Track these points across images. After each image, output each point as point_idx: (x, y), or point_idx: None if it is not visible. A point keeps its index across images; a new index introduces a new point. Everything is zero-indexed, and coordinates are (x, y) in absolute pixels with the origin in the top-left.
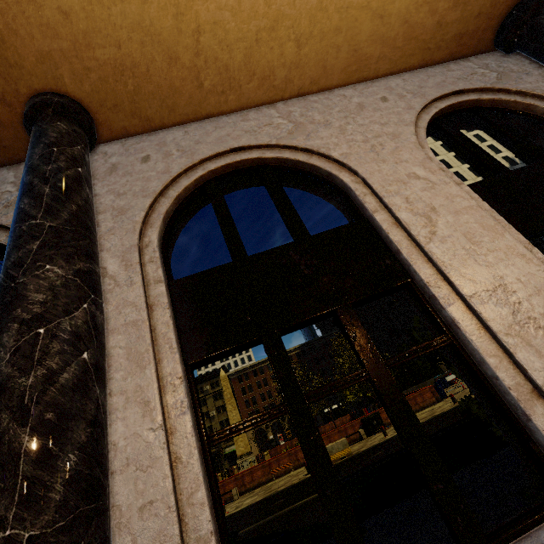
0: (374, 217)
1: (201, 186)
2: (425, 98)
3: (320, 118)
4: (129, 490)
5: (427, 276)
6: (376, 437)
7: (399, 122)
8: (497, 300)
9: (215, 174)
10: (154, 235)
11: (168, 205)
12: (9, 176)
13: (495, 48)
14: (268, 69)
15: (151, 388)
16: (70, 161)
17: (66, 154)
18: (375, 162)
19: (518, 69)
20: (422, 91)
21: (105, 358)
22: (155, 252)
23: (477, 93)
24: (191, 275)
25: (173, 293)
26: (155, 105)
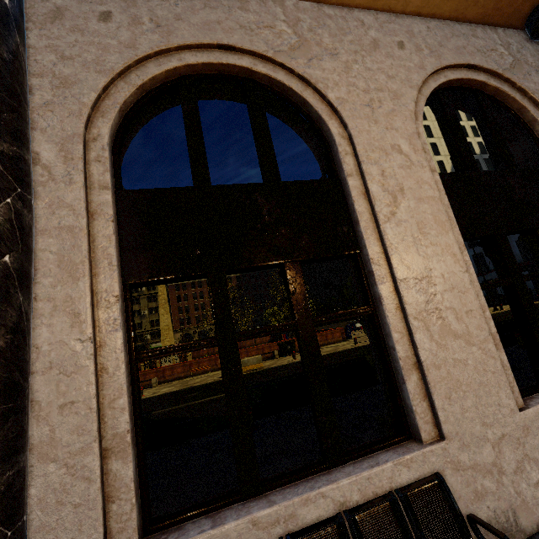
0: (347, 180)
1: (172, 81)
2: (440, 60)
3: (328, 42)
4: (50, 390)
5: (373, 253)
6: (286, 358)
7: (406, 81)
8: (420, 288)
9: (193, 71)
10: (105, 129)
11: (128, 93)
12: None
13: (525, 27)
14: None
15: (83, 301)
16: None
17: None
18: (367, 120)
19: (533, 62)
20: (441, 51)
21: (32, 263)
22: (104, 151)
23: (487, 74)
24: (144, 190)
25: (120, 205)
26: None
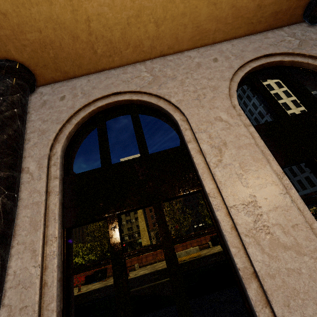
0: (188, 145)
1: (93, 116)
2: (243, 59)
3: (170, 73)
4: (17, 298)
5: (209, 189)
6: (217, 247)
7: (220, 78)
8: (247, 211)
9: (102, 108)
10: (59, 148)
11: (70, 129)
12: None
13: (304, 20)
14: (138, 41)
15: (38, 242)
16: (10, 106)
17: (8, 101)
18: (197, 107)
19: (316, 37)
20: (243, 54)
21: (11, 227)
22: (57, 159)
23: (281, 55)
24: (76, 174)
25: (65, 184)
26: (68, 64)
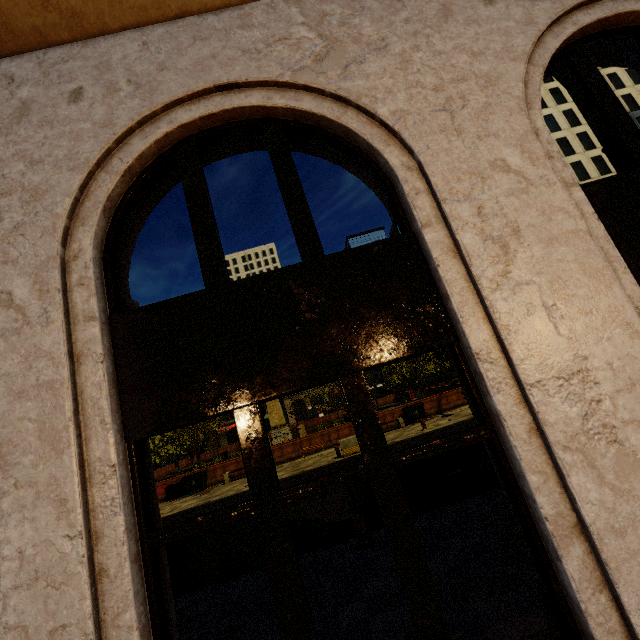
0: (423, 234)
1: (168, 151)
2: (561, 1)
3: (371, 32)
4: (38, 610)
5: (478, 344)
6: (414, 427)
7: (504, 53)
8: (568, 394)
9: (191, 131)
10: (86, 240)
11: (111, 186)
12: None
13: None
14: None
15: (70, 481)
16: None
17: None
18: (445, 133)
19: None
20: None
21: None
22: (86, 270)
23: None
24: (143, 307)
25: (116, 334)
26: None
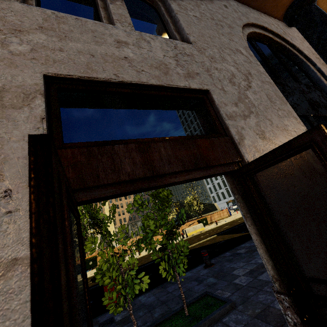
0: None
1: None
2: None
3: None
4: None
5: None
6: (208, 227)
7: None
8: None
9: None
10: None
11: None
12: (271, 20)
13: None
14: None
15: None
16: None
17: None
18: None
19: None
20: None
21: None
22: None
23: None
24: None
25: None
26: None
